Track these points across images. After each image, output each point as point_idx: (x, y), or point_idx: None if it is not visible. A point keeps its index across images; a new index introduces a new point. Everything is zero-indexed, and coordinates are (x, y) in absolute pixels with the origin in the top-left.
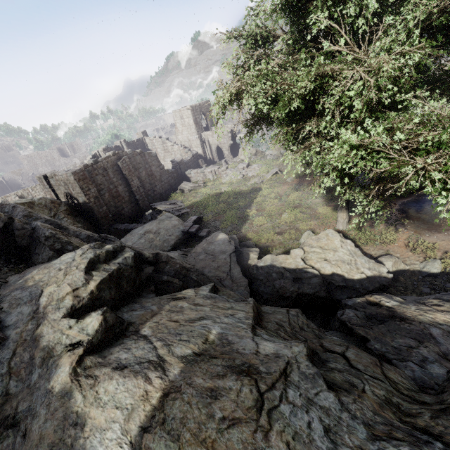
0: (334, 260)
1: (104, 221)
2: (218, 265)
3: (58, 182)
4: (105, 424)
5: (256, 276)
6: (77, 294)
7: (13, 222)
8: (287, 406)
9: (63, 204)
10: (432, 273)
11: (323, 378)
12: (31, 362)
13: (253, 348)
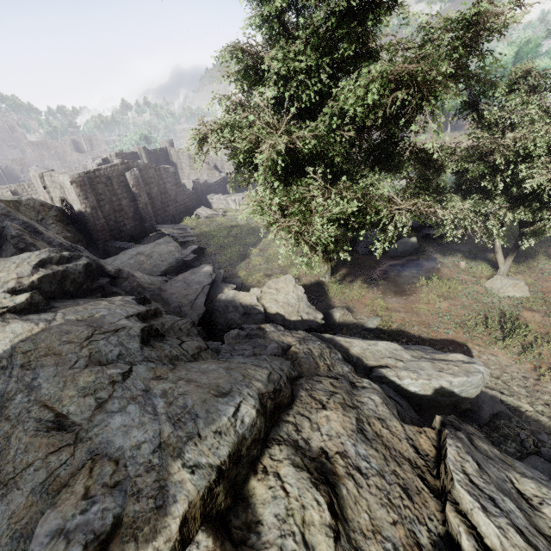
0: (282, 302)
1: (99, 235)
2: (187, 293)
3: (54, 184)
4: (2, 339)
5: (217, 308)
6: (21, 281)
7: None
8: (104, 342)
9: (54, 209)
10: (368, 327)
11: (143, 339)
12: None
13: (114, 321)
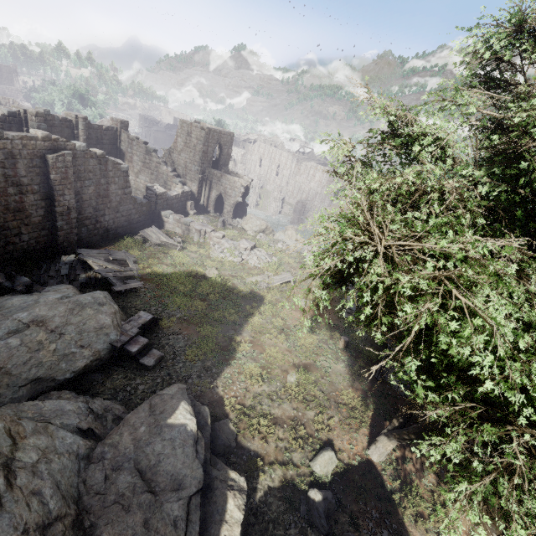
0: None
1: None
2: None
3: None
4: None
5: None
6: None
7: None
8: None
9: None
10: None
11: None
12: None
13: None
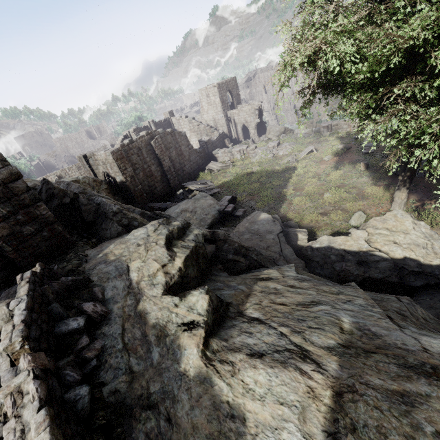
0: (405, 243)
1: (139, 200)
2: (267, 245)
3: (97, 162)
4: (273, 421)
5: (311, 258)
6: (167, 271)
7: (78, 198)
8: None
9: (103, 182)
10: None
11: None
12: (145, 339)
13: (415, 344)
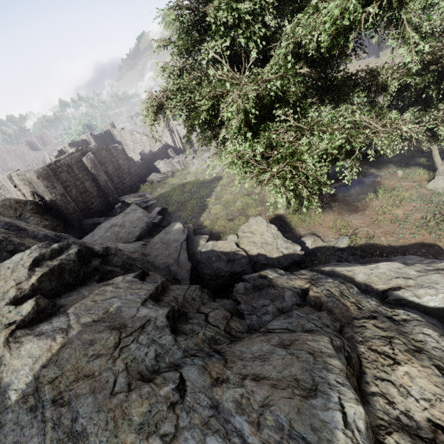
0: (260, 243)
1: (73, 217)
2: (169, 253)
3: (23, 181)
4: (20, 367)
5: (200, 260)
6: (20, 287)
7: None
8: (135, 345)
9: (29, 203)
10: (340, 248)
11: (172, 328)
12: None
13: (133, 314)
